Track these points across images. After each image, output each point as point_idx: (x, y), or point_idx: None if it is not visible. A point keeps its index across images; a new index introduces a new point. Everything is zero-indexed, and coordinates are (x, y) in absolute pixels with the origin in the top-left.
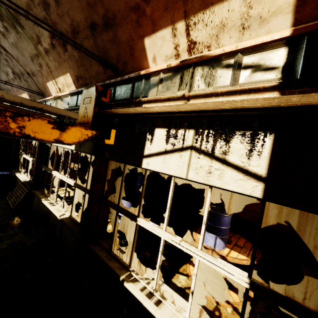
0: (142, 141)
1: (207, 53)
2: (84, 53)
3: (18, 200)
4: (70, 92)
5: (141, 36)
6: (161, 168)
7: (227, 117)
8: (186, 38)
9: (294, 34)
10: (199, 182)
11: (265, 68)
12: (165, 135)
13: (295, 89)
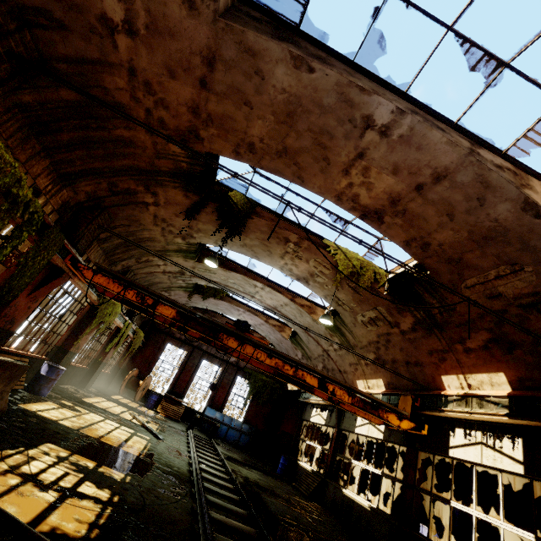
0: (447, 436)
1: (476, 393)
2: (406, 379)
3: (312, 488)
4: (383, 392)
5: (439, 374)
6: (463, 456)
7: (498, 426)
8: (465, 381)
9: (508, 395)
10: (492, 468)
11: (502, 405)
12: (463, 433)
13: (513, 417)
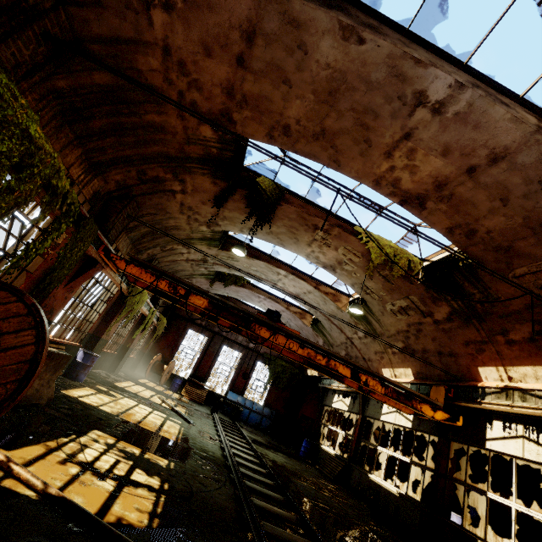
0: (483, 428)
1: (519, 386)
2: (439, 370)
3: (336, 471)
4: (412, 381)
5: (475, 365)
6: (502, 449)
7: None
8: (505, 374)
9: None
10: (535, 462)
11: None
12: (502, 426)
13: None
